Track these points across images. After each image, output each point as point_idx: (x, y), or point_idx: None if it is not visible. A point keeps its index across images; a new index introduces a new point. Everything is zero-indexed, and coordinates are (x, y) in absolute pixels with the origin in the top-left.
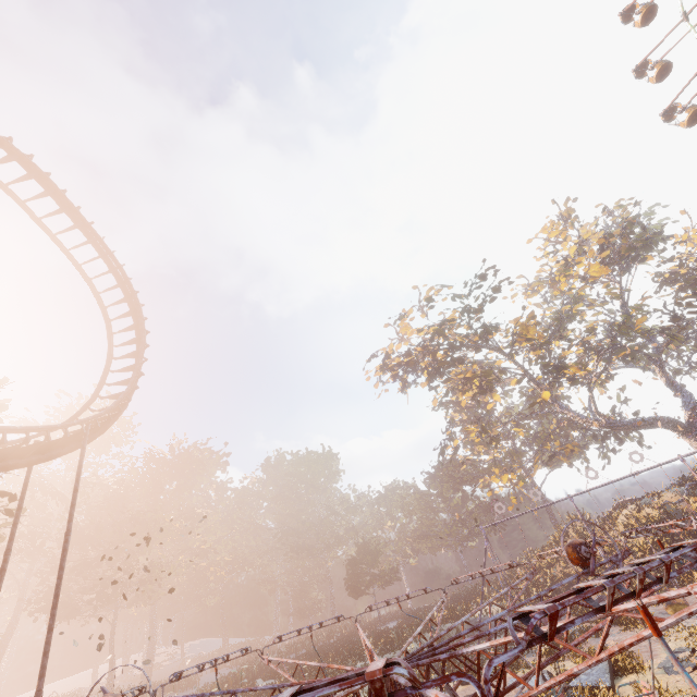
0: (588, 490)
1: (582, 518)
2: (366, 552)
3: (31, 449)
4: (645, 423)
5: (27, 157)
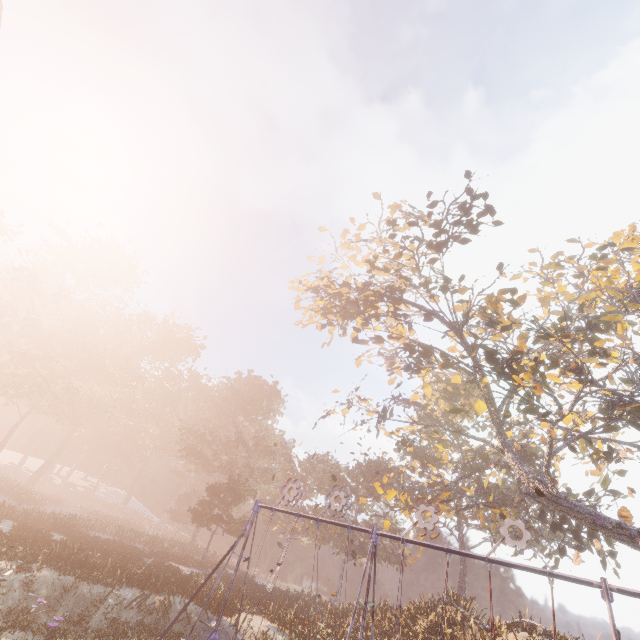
0: (405, 539)
1: (363, 575)
2: (230, 488)
3: None
4: (620, 529)
5: None
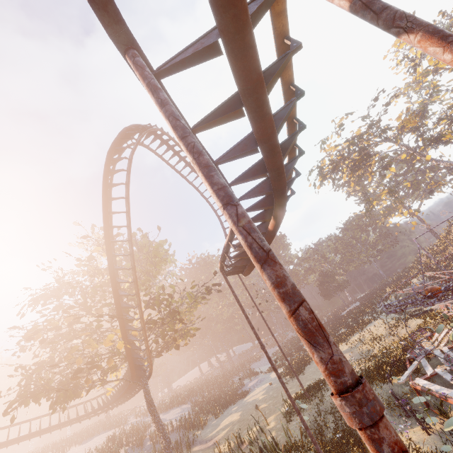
0: None
1: None
2: (327, 277)
3: None
4: None
5: (168, 134)
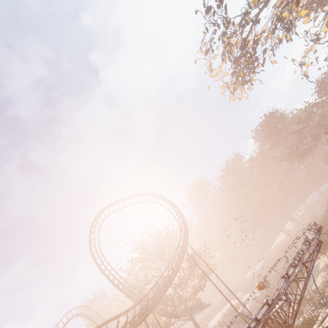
0: None
1: None
2: None
3: (179, 256)
4: None
5: (107, 207)
